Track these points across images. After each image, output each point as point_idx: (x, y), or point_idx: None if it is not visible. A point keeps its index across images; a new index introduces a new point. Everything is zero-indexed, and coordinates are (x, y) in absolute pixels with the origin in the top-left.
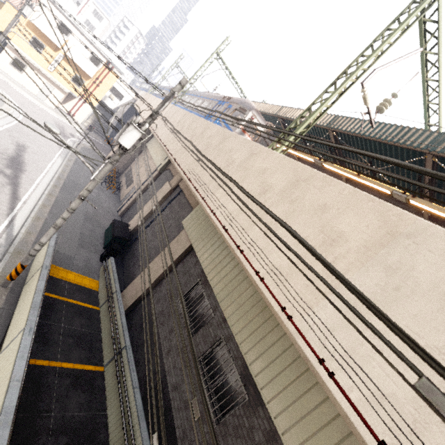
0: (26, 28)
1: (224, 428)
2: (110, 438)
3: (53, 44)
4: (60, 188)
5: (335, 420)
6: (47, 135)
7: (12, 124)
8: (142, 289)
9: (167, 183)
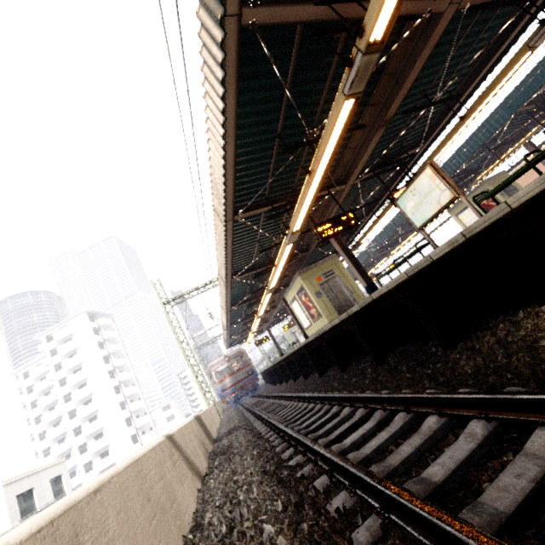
0: None
1: None
2: None
3: None
4: None
5: None
6: None
7: None
8: None
9: None
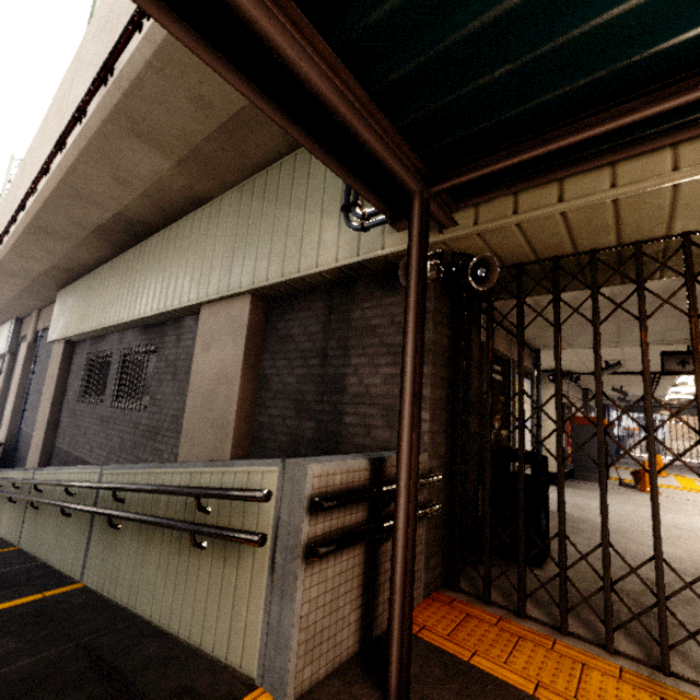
0: None
1: (152, 397)
2: (7, 538)
3: None
4: None
5: (183, 244)
6: None
7: None
8: (37, 453)
9: (21, 345)
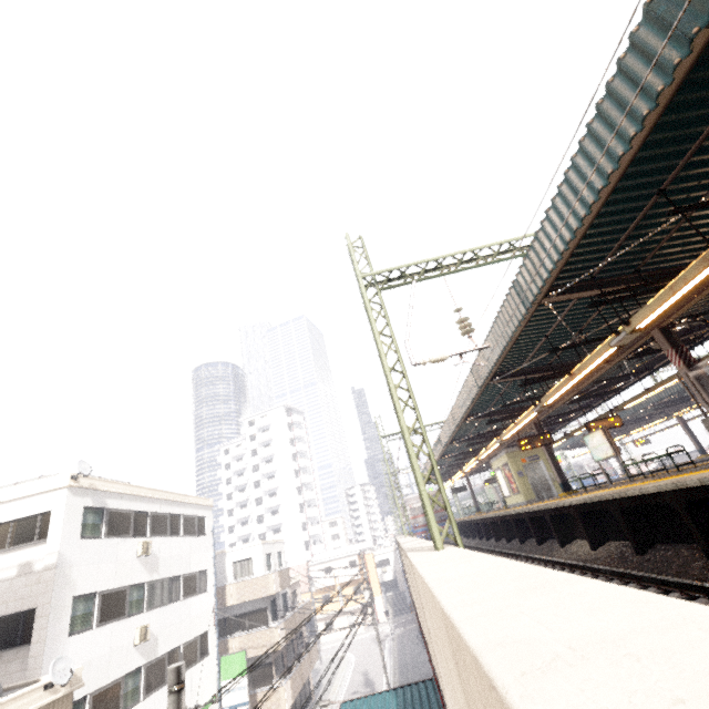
0: (316, 597)
1: None
2: None
3: (331, 586)
4: (398, 674)
5: None
6: (372, 652)
7: (352, 666)
8: None
9: None
